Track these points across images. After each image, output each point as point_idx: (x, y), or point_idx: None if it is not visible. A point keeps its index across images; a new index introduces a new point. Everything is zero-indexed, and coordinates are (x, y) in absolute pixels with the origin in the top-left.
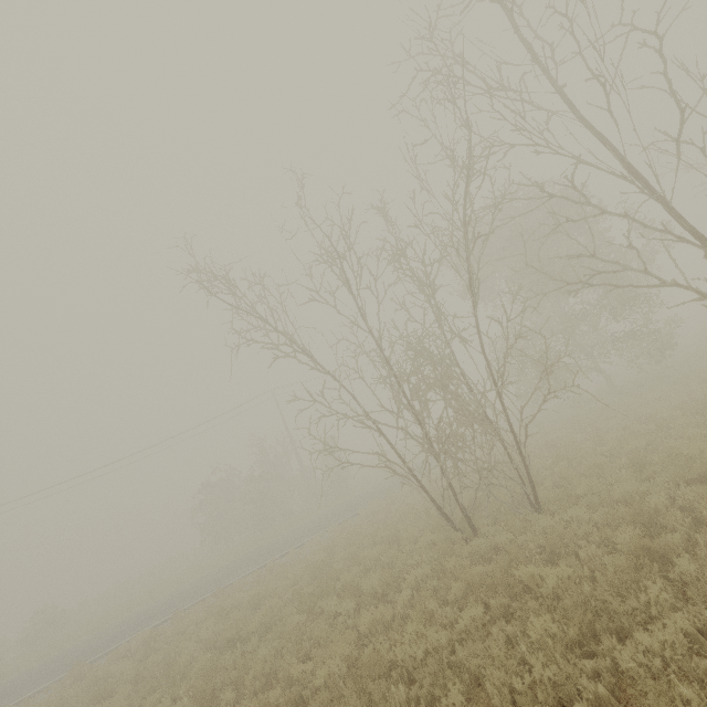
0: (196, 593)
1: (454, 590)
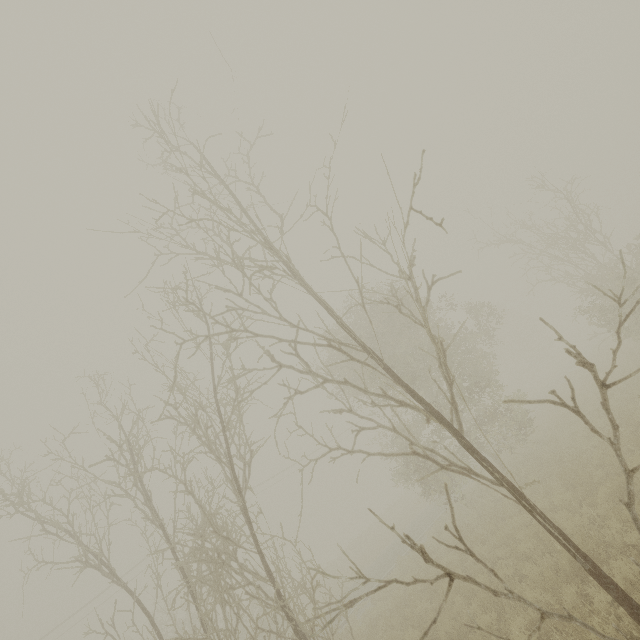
0: None
1: None
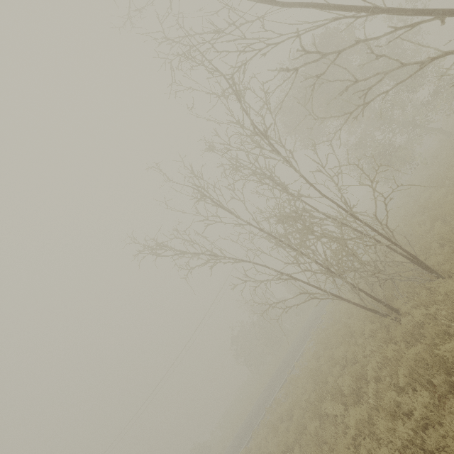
0: (259, 411)
1: (402, 377)
